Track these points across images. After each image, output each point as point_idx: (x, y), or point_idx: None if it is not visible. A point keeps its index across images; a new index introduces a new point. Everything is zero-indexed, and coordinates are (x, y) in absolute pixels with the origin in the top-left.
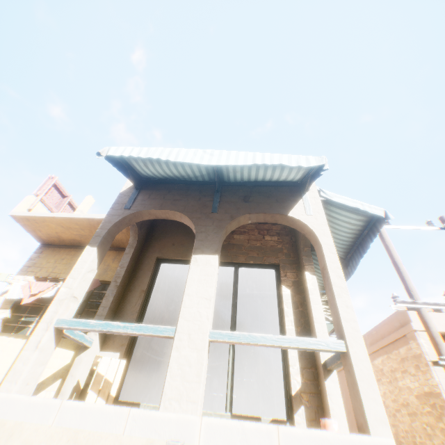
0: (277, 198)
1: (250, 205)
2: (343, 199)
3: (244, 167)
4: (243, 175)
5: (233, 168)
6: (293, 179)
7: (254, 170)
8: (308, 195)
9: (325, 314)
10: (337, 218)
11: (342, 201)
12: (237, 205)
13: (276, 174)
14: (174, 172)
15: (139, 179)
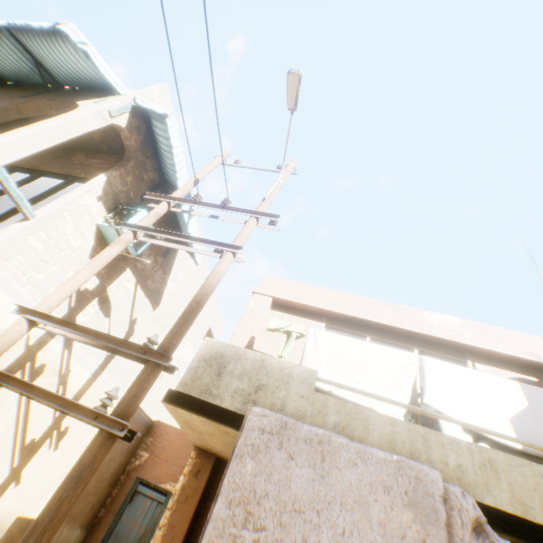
0: (89, 97)
1: (60, 98)
2: (151, 105)
3: (39, 49)
4: (53, 66)
5: (36, 52)
6: (97, 74)
7: (49, 53)
8: (118, 97)
9: (113, 220)
10: (159, 134)
11: (148, 106)
12: (49, 97)
13: (67, 59)
14: (4, 60)
15: (1, 80)
